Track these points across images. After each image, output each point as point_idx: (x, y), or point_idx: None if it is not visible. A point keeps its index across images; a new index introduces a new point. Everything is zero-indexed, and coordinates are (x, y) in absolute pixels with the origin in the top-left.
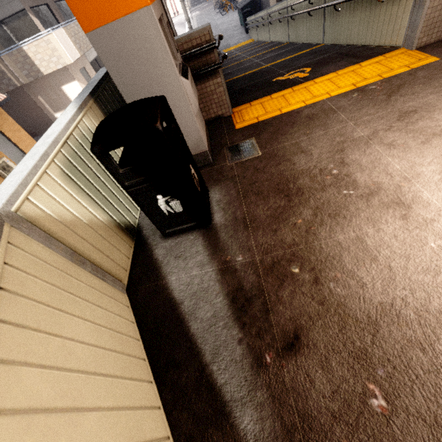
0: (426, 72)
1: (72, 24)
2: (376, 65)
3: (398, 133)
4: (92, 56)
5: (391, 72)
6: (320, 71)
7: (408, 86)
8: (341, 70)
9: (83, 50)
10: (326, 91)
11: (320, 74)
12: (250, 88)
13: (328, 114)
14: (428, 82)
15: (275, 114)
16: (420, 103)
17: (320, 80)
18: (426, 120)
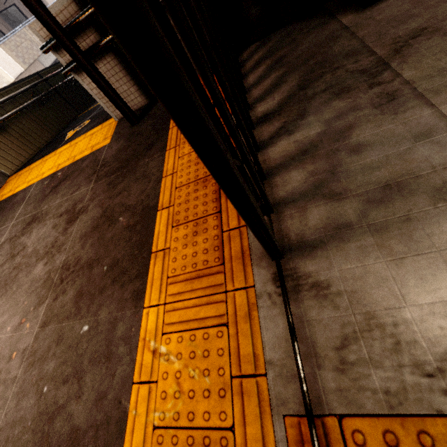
0: (89, 161)
1: (13, 37)
2: (87, 139)
3: (8, 247)
4: (50, 60)
5: (82, 153)
6: (79, 133)
7: (66, 180)
8: (76, 139)
9: (28, 61)
10: (45, 170)
11: (71, 139)
12: (54, 141)
13: (19, 205)
14: (75, 178)
15: (9, 195)
16: (48, 208)
17: (58, 151)
18: (28, 234)
